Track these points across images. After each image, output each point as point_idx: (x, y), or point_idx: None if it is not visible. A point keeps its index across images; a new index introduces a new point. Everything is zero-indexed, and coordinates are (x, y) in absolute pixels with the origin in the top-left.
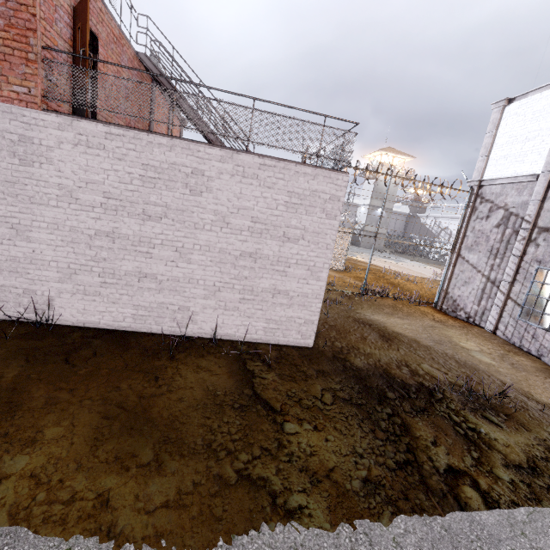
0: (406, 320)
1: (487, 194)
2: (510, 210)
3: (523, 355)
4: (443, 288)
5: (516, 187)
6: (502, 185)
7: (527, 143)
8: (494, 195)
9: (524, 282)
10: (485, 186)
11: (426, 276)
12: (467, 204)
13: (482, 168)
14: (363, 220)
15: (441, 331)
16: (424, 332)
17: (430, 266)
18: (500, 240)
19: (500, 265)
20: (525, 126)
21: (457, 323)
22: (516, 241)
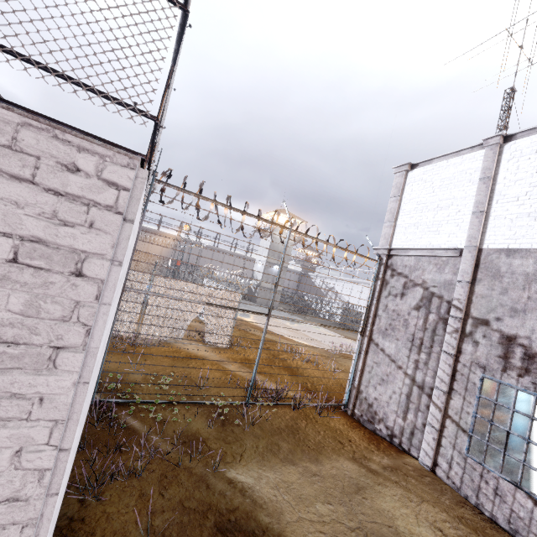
0: (318, 481)
1: (399, 266)
2: (430, 289)
3: (495, 535)
4: (354, 383)
5: (435, 262)
6: (416, 257)
7: (440, 212)
8: (408, 268)
9: (466, 395)
10: (396, 257)
11: (323, 345)
12: (376, 275)
13: (390, 235)
14: (259, 275)
15: (375, 501)
16: (353, 521)
17: (323, 328)
18: (423, 327)
19: (428, 364)
20: (434, 193)
21: (384, 456)
22: (447, 332)
